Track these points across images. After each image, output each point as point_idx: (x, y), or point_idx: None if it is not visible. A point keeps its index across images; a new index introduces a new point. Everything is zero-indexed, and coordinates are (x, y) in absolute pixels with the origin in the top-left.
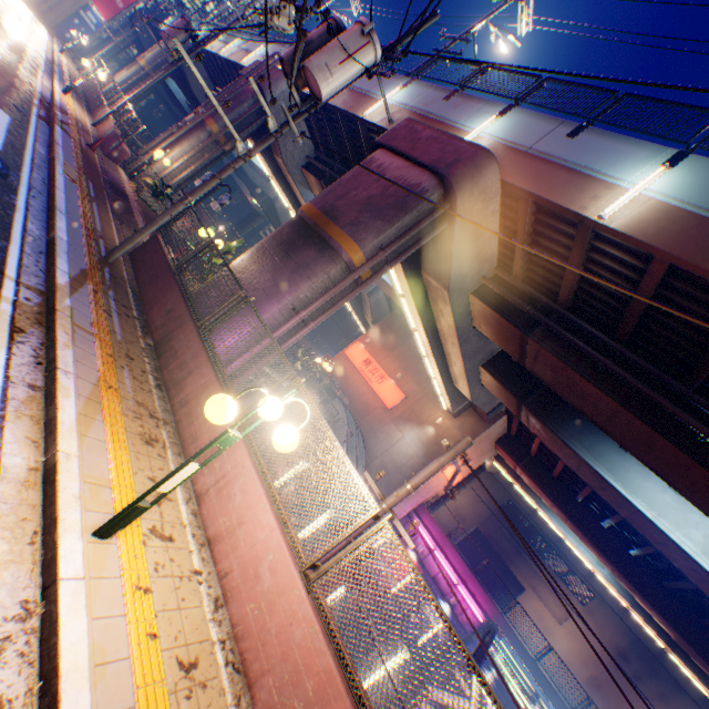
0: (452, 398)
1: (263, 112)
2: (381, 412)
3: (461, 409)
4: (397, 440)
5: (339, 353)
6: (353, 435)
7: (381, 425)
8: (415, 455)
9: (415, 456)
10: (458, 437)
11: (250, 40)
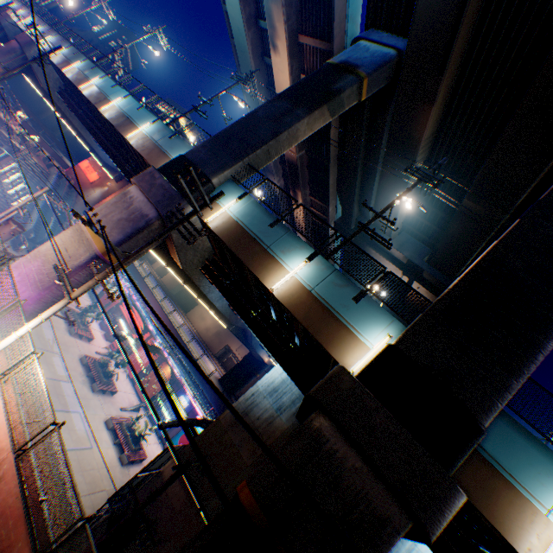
0: (106, 167)
1: (3, 31)
2: (89, 185)
3: (119, 178)
4: (92, 194)
5: (78, 166)
6: (66, 185)
7: (88, 190)
8: (98, 198)
9: (98, 198)
10: (117, 189)
11: (15, 0)
